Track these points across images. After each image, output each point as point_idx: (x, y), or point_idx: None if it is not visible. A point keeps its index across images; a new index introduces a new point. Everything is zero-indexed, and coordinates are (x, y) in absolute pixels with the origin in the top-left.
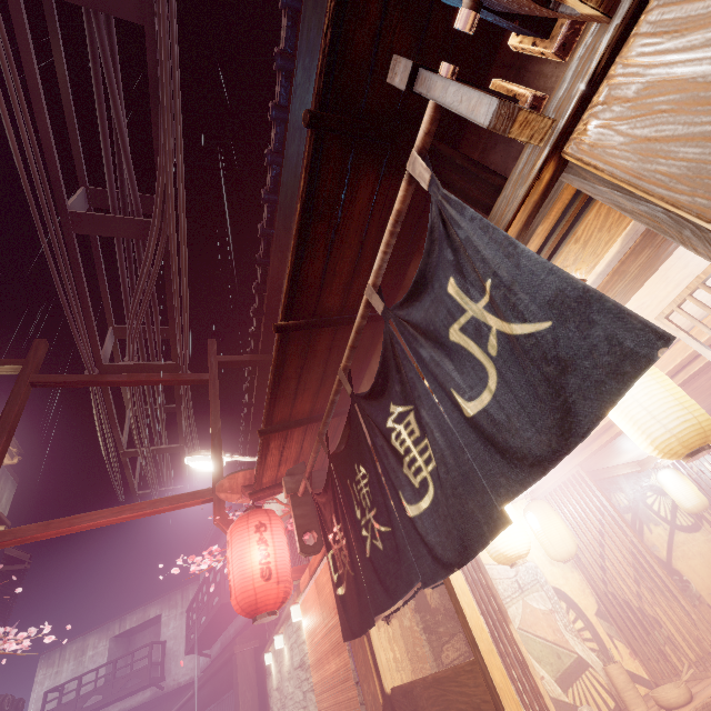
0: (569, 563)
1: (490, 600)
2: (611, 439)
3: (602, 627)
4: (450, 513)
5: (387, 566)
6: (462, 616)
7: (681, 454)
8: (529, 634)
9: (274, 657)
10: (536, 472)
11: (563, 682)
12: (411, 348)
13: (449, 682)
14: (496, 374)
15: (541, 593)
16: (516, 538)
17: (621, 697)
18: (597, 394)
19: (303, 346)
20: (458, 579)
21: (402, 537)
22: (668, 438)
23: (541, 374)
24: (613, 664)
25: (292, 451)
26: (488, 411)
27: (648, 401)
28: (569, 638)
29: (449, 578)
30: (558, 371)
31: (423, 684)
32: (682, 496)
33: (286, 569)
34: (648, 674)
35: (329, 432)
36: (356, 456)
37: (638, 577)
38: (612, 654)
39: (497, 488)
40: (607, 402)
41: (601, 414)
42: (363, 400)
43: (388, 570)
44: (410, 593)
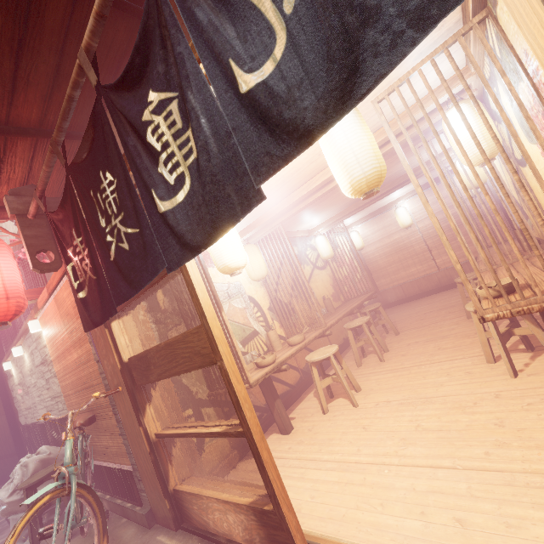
0: (260, 283)
1: (211, 299)
2: (305, 207)
3: (270, 315)
4: (206, 200)
5: (132, 262)
6: (196, 298)
7: (363, 192)
8: (230, 321)
9: (14, 363)
10: (302, 144)
11: (244, 343)
12: (184, 9)
13: (178, 343)
14: (285, 38)
15: (241, 299)
16: (239, 256)
17: (272, 345)
18: (390, 49)
19: (19, 1)
20: (196, 274)
21: (151, 234)
22: (362, 178)
23: (341, 25)
24: (272, 331)
25: (17, 170)
26: (267, 83)
27: (359, 150)
28: (252, 321)
29: (189, 273)
30: (359, 22)
31: (157, 350)
32: (324, 250)
33: (17, 287)
34: (285, 334)
35: (68, 159)
36: (101, 161)
37: (295, 288)
38: (273, 326)
39: (258, 168)
40: (397, 56)
41: (387, 71)
42: (113, 92)
43: (133, 266)
44: (149, 301)
